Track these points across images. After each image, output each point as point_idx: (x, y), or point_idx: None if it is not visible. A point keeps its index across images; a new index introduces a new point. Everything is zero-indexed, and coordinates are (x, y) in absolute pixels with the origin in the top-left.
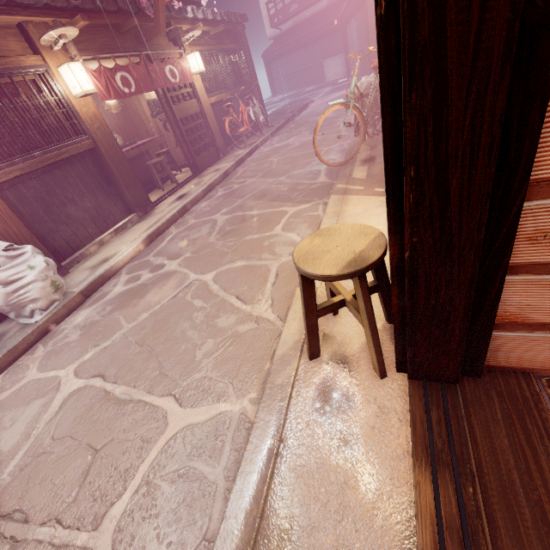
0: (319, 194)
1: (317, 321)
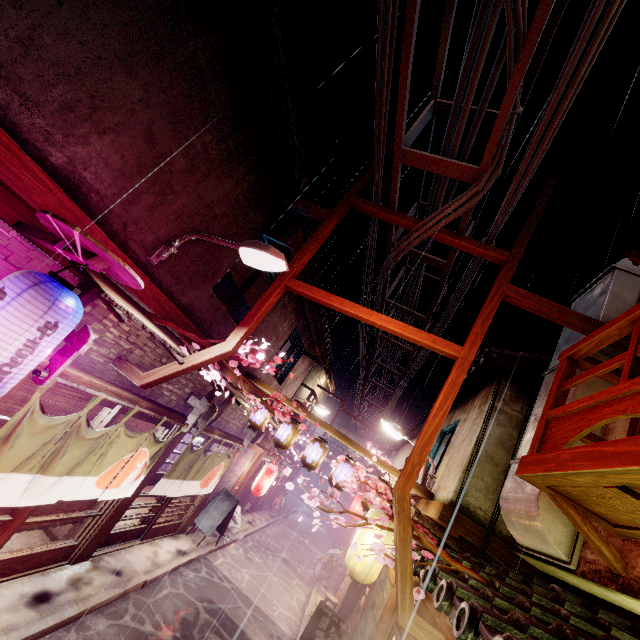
0: (306, 583)
1: None
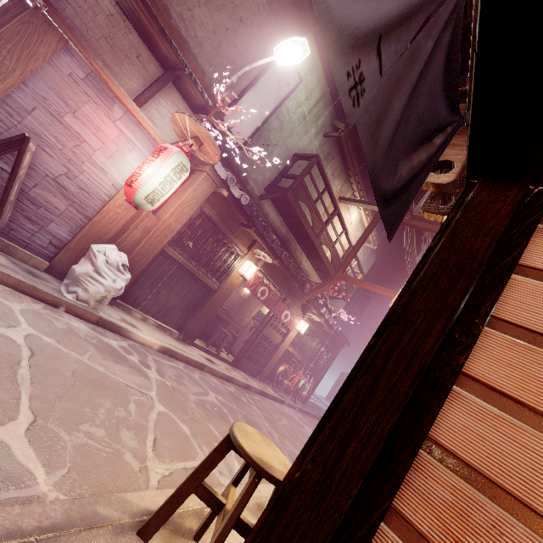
0: None
1: (189, 495)
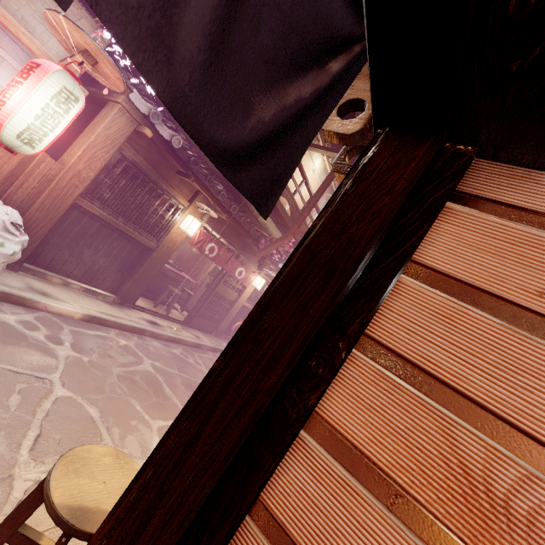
0: None
1: (1, 544)
